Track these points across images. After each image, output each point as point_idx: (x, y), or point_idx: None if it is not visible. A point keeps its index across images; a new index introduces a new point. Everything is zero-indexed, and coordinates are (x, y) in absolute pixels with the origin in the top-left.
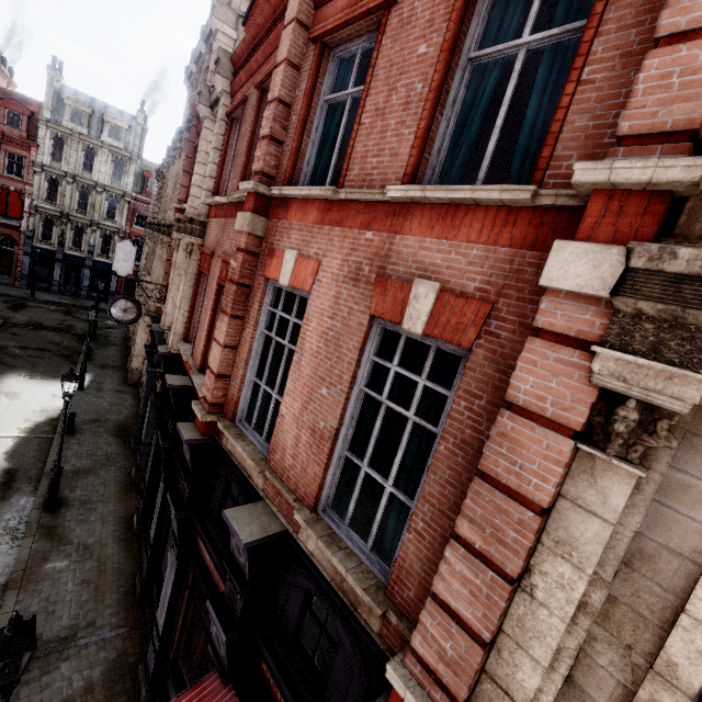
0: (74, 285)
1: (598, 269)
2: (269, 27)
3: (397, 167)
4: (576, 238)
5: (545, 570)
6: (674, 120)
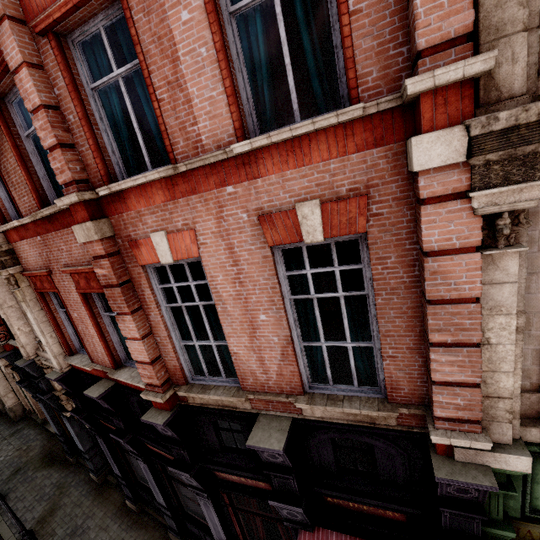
0: None
1: (451, 145)
2: None
3: (223, 126)
4: (423, 131)
5: (491, 327)
6: (454, 29)
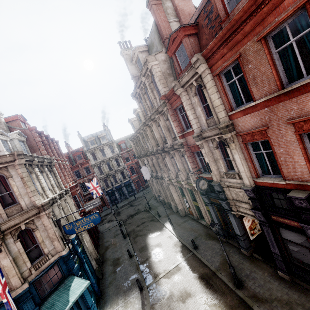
0: (123, 195)
1: None
2: (251, 11)
3: None
4: None
5: None
6: None
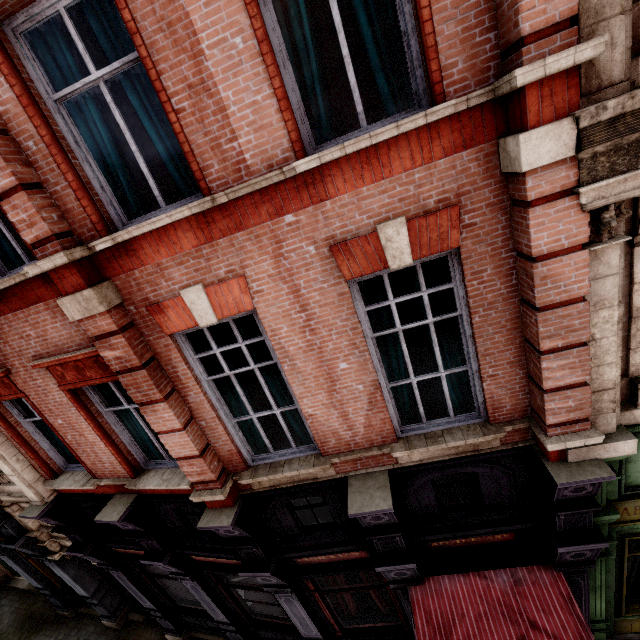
0: None
1: (560, 140)
2: None
3: (275, 139)
4: (530, 126)
5: (595, 323)
6: (559, 12)
